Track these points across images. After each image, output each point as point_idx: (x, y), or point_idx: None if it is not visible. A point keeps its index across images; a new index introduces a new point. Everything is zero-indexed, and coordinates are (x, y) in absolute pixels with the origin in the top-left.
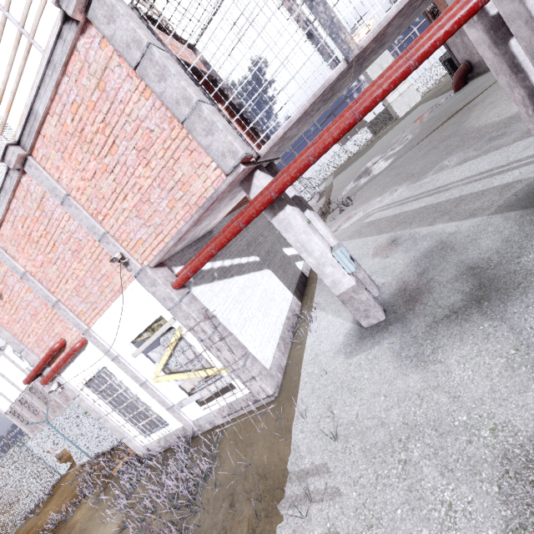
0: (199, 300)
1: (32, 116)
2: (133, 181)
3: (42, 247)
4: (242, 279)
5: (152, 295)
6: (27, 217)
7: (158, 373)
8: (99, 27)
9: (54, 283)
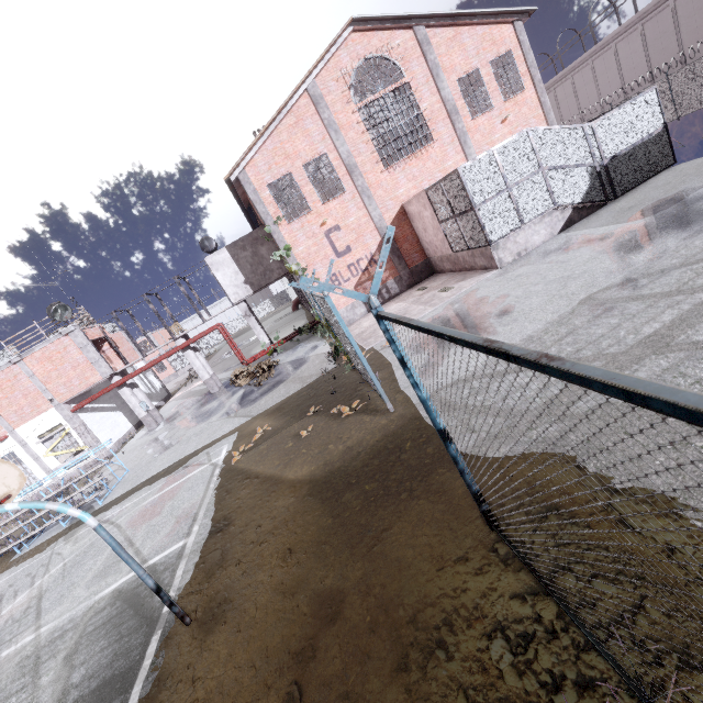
0: (81, 418)
1: (32, 350)
2: (67, 374)
3: (6, 391)
4: (103, 414)
5: (60, 414)
6: (5, 379)
7: (49, 452)
8: (71, 338)
9: (3, 407)
